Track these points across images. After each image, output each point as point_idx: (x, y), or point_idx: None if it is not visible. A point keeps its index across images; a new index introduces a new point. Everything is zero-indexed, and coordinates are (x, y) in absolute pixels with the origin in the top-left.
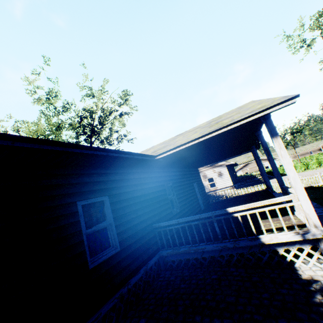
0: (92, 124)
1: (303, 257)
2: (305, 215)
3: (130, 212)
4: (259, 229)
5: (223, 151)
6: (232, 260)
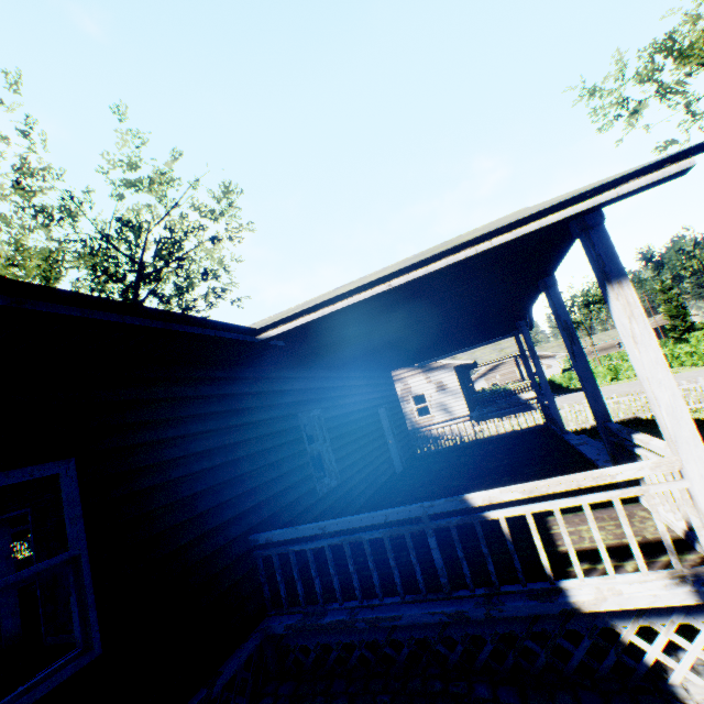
0: (139, 258)
1: (696, 654)
2: (686, 514)
3: (167, 507)
4: (553, 551)
5: (452, 331)
6: (479, 653)
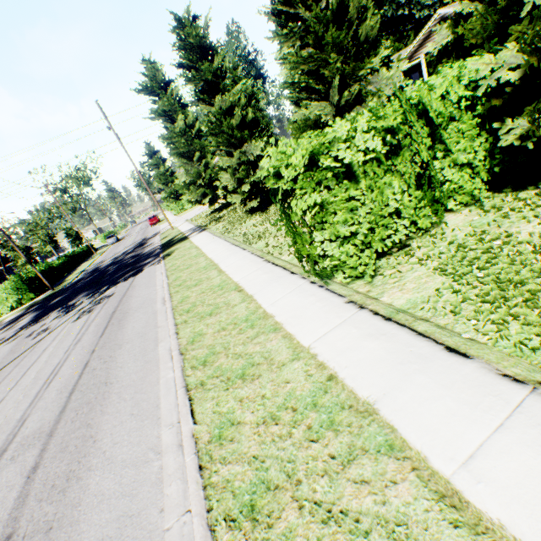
0: None
1: None
2: None
3: None
4: None
5: None
6: None
